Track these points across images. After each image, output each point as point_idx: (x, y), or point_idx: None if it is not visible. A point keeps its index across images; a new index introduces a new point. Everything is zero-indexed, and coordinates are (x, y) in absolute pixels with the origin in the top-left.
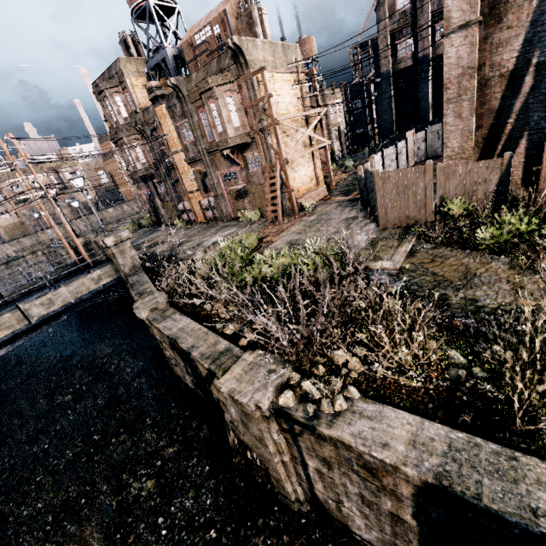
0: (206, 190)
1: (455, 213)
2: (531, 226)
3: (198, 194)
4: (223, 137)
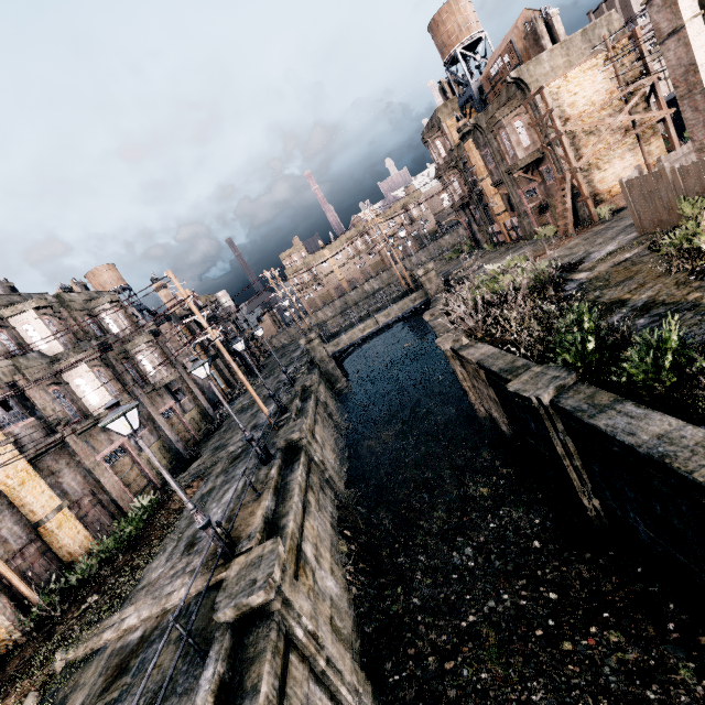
0: (512, 210)
1: (691, 214)
2: (698, 230)
3: (505, 215)
4: (514, 160)
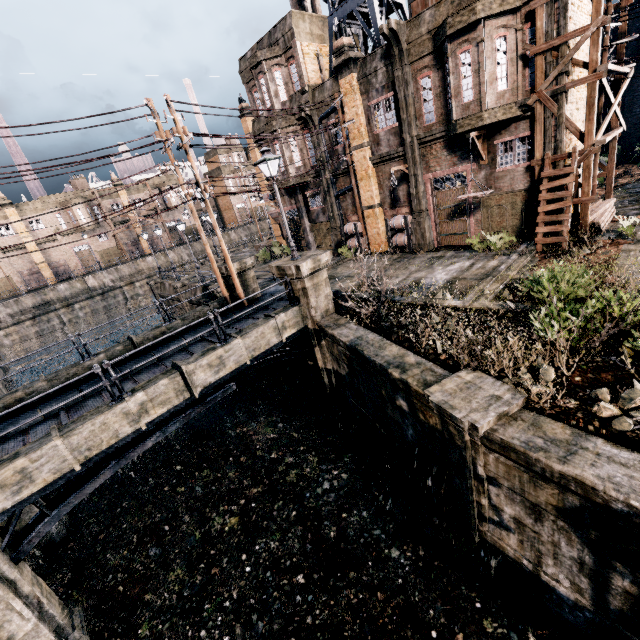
0: (393, 205)
1: None
2: None
3: (379, 211)
4: (469, 111)
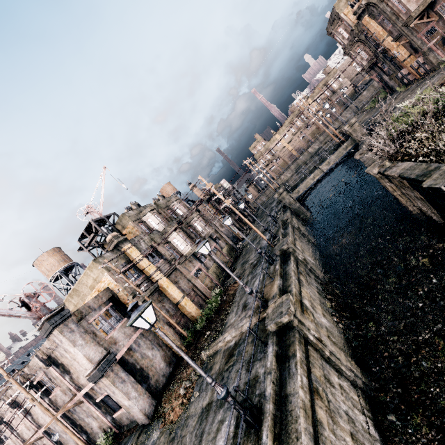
0: (416, 52)
1: None
2: None
3: (410, 59)
4: (408, 14)
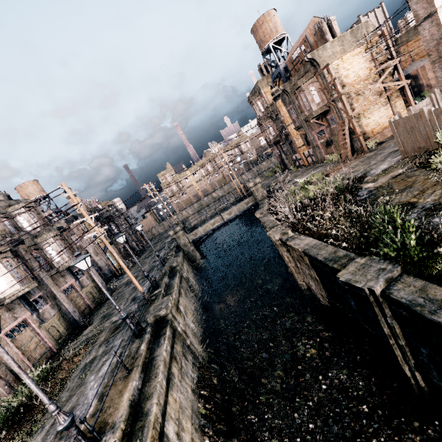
0: (308, 144)
1: None
2: None
3: (303, 148)
4: (310, 112)
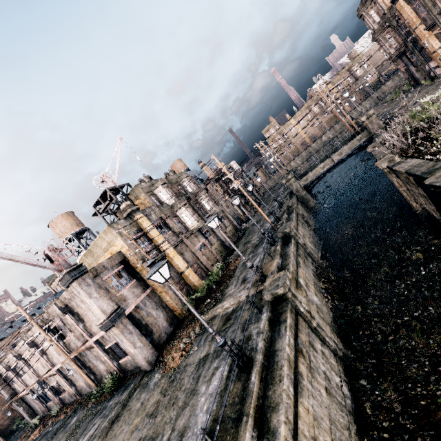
0: None
1: None
2: None
3: None
4: None
